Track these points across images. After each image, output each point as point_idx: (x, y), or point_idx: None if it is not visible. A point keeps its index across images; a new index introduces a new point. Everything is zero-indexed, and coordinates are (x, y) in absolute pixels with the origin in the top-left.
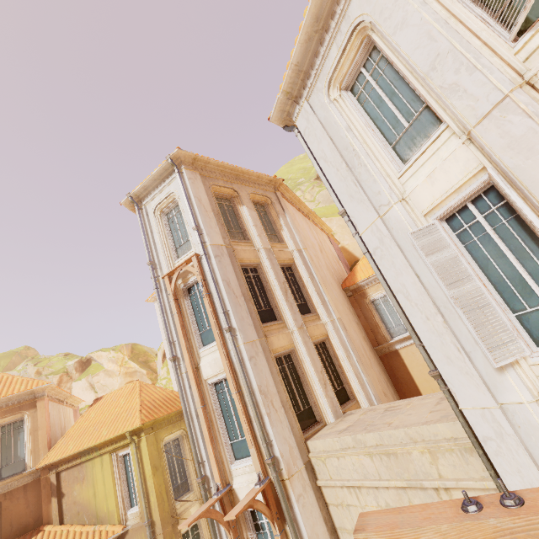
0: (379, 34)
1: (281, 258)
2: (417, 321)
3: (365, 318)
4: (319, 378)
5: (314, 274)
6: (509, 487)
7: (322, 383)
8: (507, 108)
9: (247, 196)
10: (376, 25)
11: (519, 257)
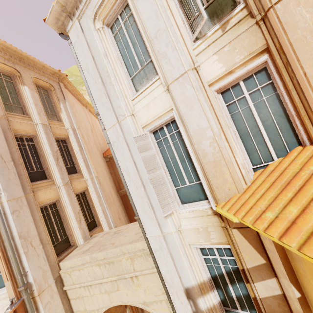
0: None
1: (57, 133)
2: (132, 189)
3: (115, 175)
4: (76, 217)
5: (83, 147)
6: (162, 272)
7: (78, 220)
8: (185, 79)
9: (30, 79)
10: None
11: (181, 160)
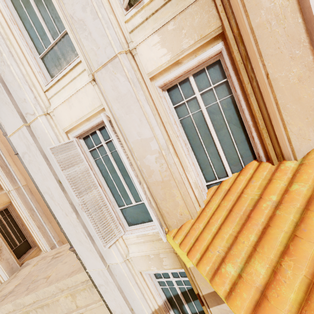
0: None
1: None
2: (60, 216)
3: None
4: None
5: None
6: (110, 307)
7: None
8: (117, 66)
9: None
10: None
11: (123, 174)
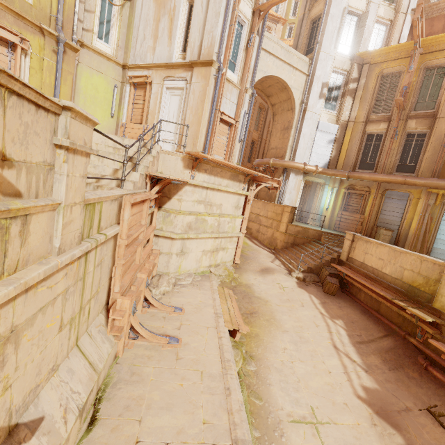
0: None
1: None
2: (329, 25)
3: None
4: None
5: None
6: (316, 71)
7: None
8: (376, 6)
9: None
10: None
11: (349, 34)
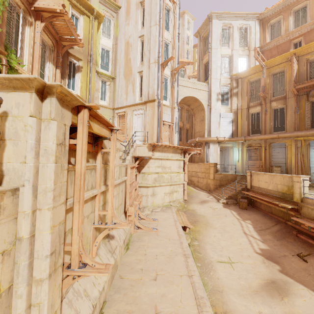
0: (232, 29)
1: None
2: (213, 66)
3: None
4: None
5: None
6: (212, 88)
7: None
8: (236, 51)
9: None
10: (233, 28)
11: (225, 66)
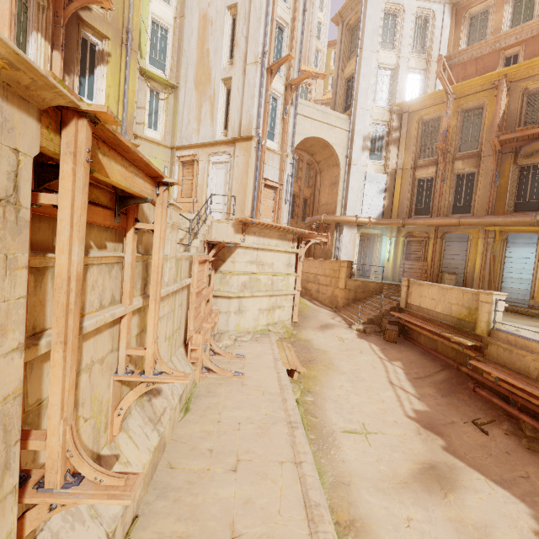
0: (402, 16)
1: None
2: (361, 83)
3: None
4: None
5: None
6: (356, 126)
7: None
8: (406, 60)
9: None
10: (405, 14)
11: (384, 87)
